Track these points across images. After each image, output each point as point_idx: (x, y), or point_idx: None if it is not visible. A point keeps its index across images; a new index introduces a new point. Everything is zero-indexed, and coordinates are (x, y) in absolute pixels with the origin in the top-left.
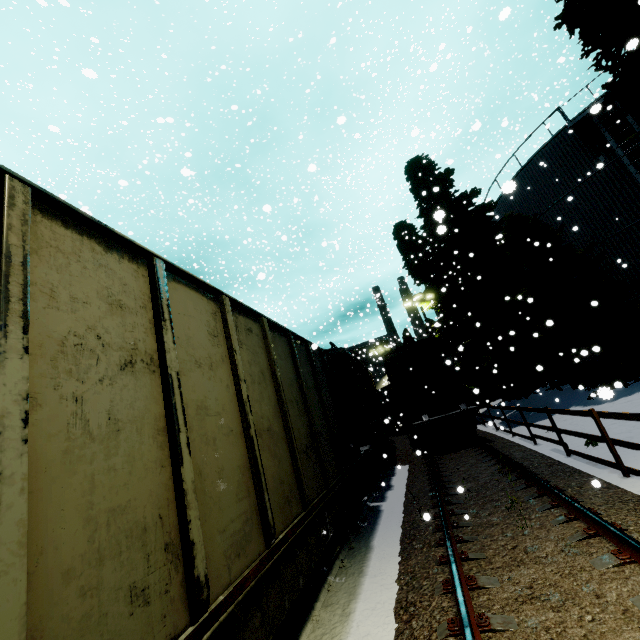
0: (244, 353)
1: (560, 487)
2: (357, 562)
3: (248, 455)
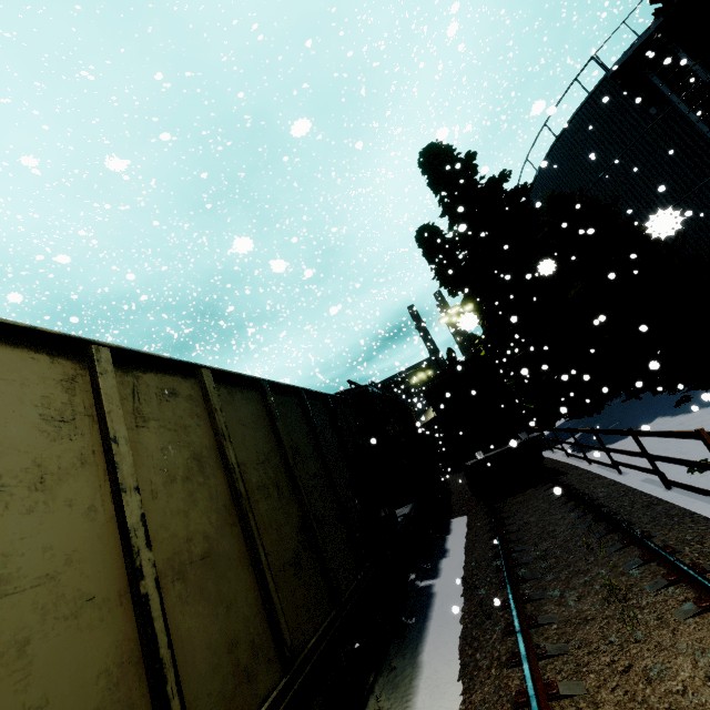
0: (151, 435)
1: (672, 545)
2: (399, 698)
3: (138, 632)
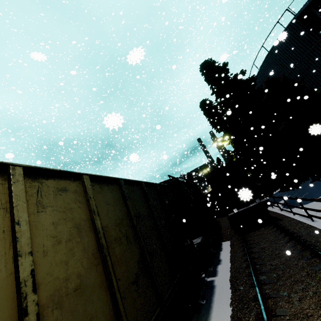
0: (47, 216)
1: None
2: None
3: None
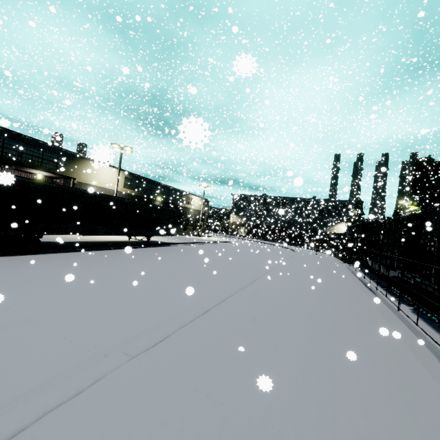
0: None
1: None
2: None
3: None
